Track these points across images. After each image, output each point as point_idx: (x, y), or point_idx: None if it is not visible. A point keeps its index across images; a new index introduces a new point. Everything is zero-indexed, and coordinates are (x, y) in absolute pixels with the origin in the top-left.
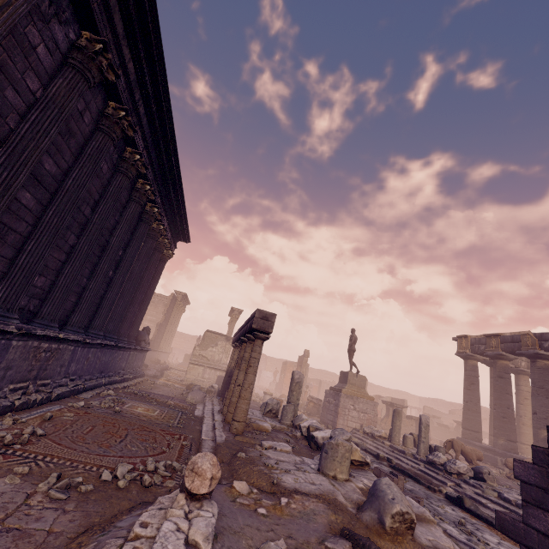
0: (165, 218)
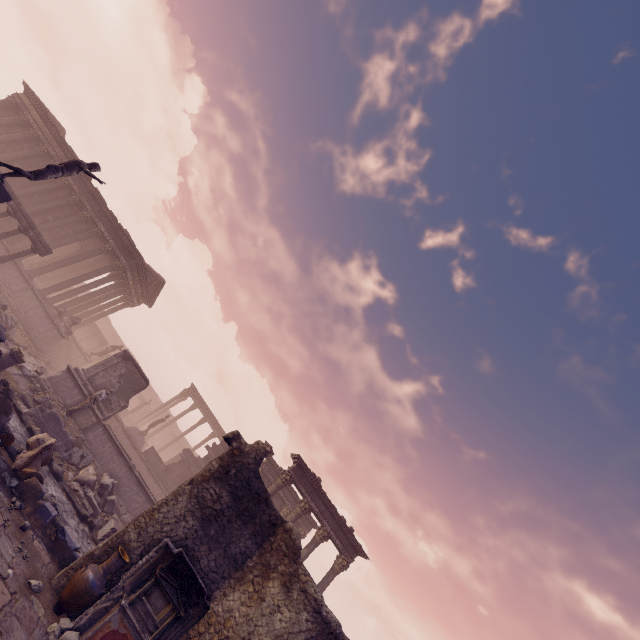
0: (101, 224)
